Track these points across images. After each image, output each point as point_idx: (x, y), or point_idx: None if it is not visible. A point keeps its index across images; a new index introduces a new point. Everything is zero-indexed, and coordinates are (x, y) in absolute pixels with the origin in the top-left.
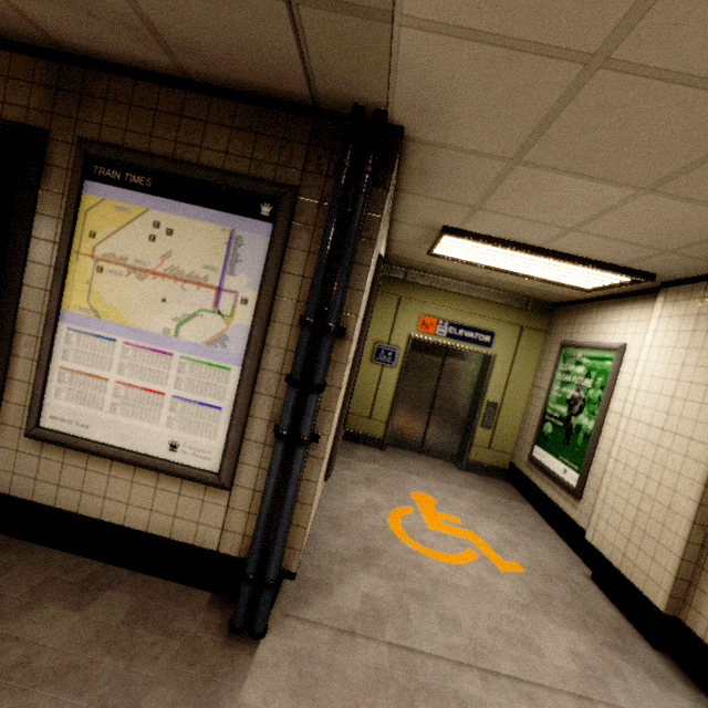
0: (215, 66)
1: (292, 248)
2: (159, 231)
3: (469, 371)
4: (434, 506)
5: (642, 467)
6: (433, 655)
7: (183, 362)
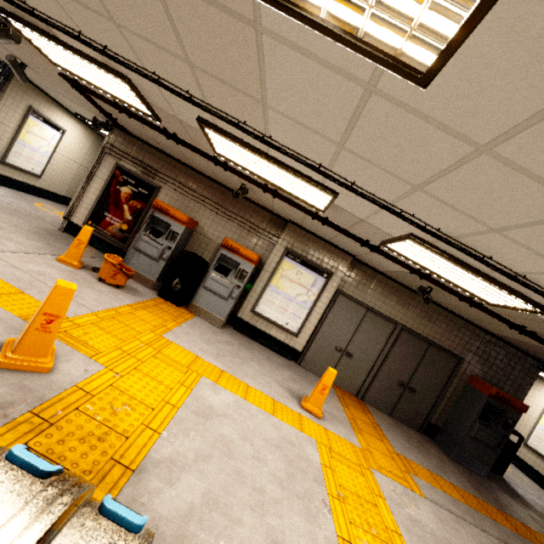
0: None
1: None
2: None
3: None
4: None
5: None
6: None
7: None
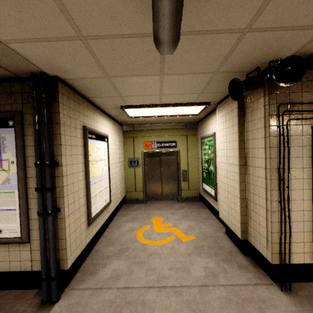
0: None
1: (27, 135)
2: None
3: (172, 159)
4: (161, 221)
5: (225, 181)
6: (137, 287)
7: None
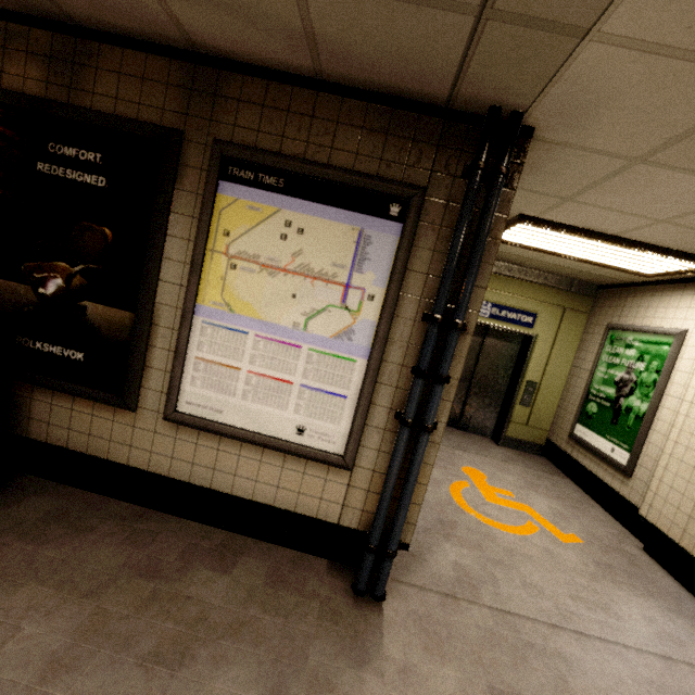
0: (358, 70)
1: (418, 247)
2: (291, 230)
3: (508, 350)
4: (485, 480)
5: None
6: (528, 618)
7: (311, 354)
